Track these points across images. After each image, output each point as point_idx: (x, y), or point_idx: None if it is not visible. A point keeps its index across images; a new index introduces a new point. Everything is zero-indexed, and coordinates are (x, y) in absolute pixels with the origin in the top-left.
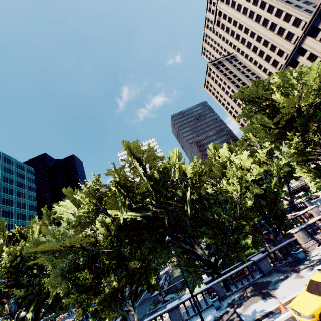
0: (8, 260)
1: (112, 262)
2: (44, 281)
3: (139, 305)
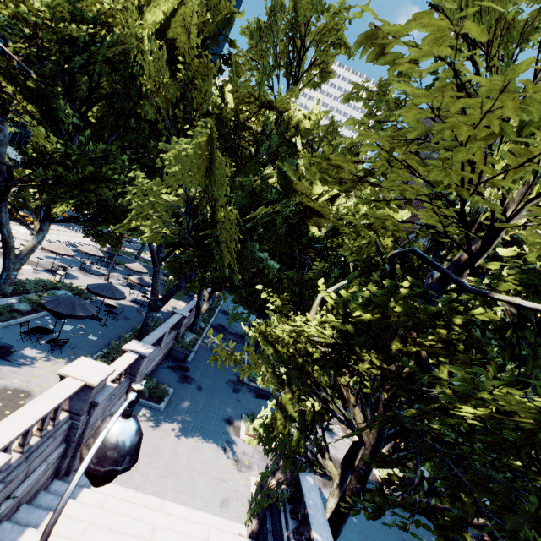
0: (50, 0)
1: (440, 371)
2: (133, 175)
3: (214, 329)
